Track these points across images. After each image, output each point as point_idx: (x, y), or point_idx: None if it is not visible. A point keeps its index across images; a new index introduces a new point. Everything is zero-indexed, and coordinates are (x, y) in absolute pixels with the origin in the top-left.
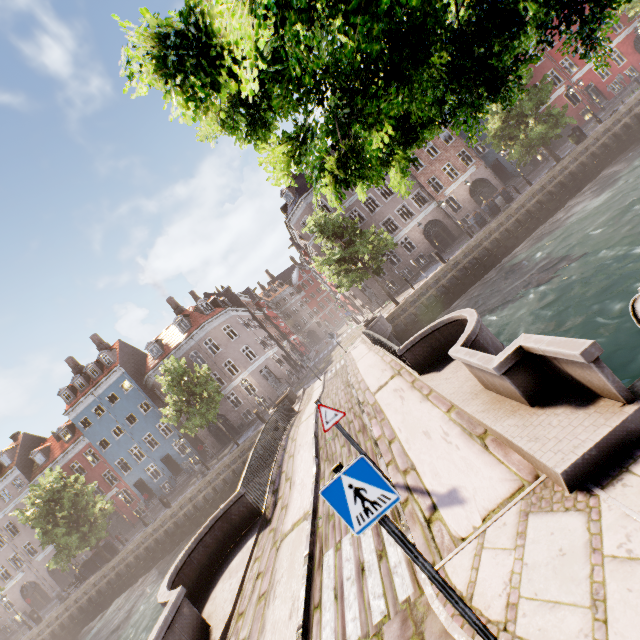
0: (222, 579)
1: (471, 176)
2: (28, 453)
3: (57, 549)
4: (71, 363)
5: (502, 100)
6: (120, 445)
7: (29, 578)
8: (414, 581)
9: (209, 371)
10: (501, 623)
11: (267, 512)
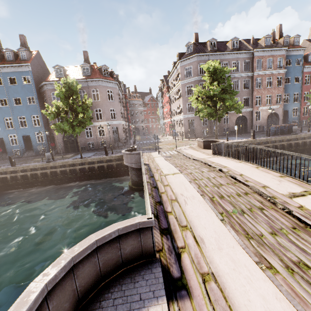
0: None
1: (274, 109)
2: None
3: None
4: None
5: None
6: (0, 111)
7: None
8: None
9: (91, 104)
10: None
11: (163, 258)
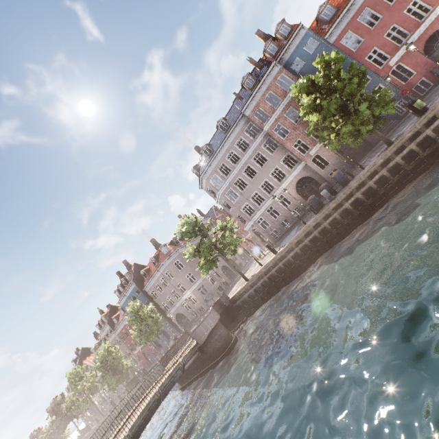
0: None
1: None
2: (113, 316)
3: (107, 384)
4: (118, 275)
5: None
6: None
7: None
8: None
9: (153, 307)
10: None
11: None
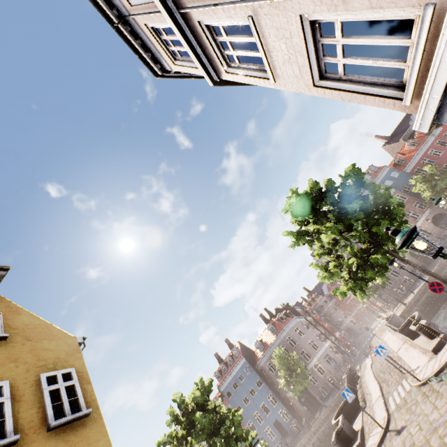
0: (353, 425)
1: (429, 214)
2: None
3: None
4: (217, 356)
5: None
6: (248, 410)
7: None
8: (410, 386)
9: (297, 356)
10: (421, 378)
11: (362, 406)
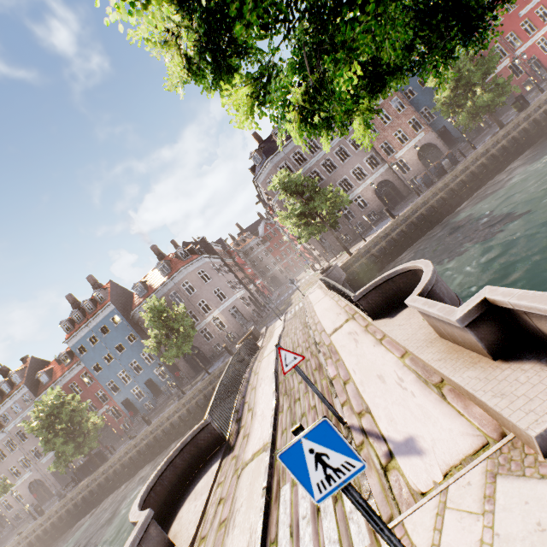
0: (188, 500)
1: (420, 141)
2: (35, 374)
3: (56, 455)
4: (70, 299)
5: (475, 44)
6: (110, 369)
7: (35, 477)
8: (371, 531)
9: (185, 309)
10: None
11: (231, 439)
